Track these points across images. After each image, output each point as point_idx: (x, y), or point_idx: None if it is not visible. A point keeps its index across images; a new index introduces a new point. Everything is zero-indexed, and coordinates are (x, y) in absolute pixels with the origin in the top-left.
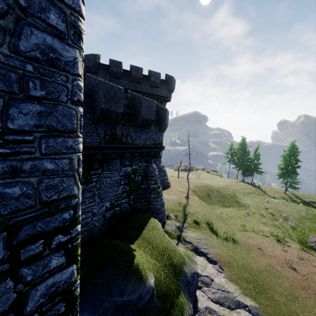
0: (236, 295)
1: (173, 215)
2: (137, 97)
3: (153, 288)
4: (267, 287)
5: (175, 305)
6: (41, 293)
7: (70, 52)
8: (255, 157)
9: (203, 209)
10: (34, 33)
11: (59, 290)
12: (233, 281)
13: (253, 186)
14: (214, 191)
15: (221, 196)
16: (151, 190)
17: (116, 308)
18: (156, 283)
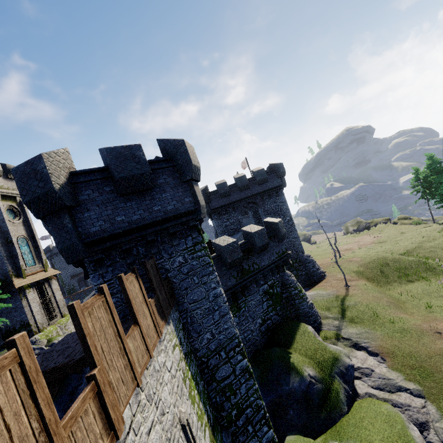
0: (398, 381)
1: (329, 313)
2: (248, 233)
3: (310, 378)
4: (436, 371)
5: (331, 390)
6: (238, 368)
7: (218, 289)
8: None
9: (367, 296)
10: (211, 294)
11: (244, 368)
12: (396, 369)
13: None
14: (390, 263)
15: (403, 267)
16: (294, 297)
17: (287, 394)
18: (312, 376)
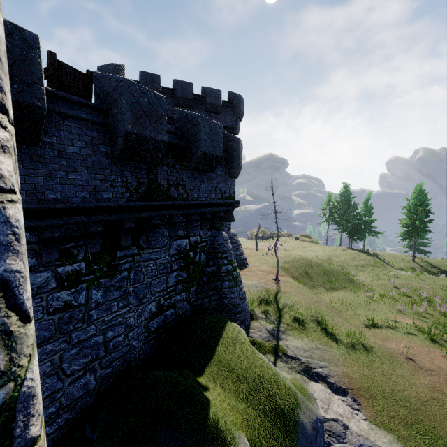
0: None
1: (260, 312)
2: (189, 116)
3: None
4: (444, 431)
5: None
6: None
7: None
8: (366, 212)
9: (304, 296)
10: None
11: None
12: (383, 426)
13: (368, 255)
14: (314, 266)
15: (326, 273)
16: (224, 275)
17: None
18: None
